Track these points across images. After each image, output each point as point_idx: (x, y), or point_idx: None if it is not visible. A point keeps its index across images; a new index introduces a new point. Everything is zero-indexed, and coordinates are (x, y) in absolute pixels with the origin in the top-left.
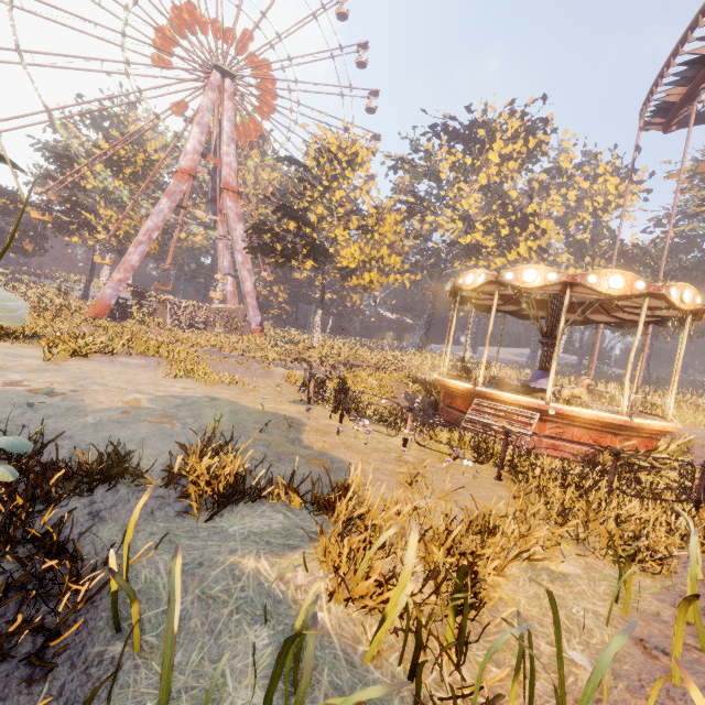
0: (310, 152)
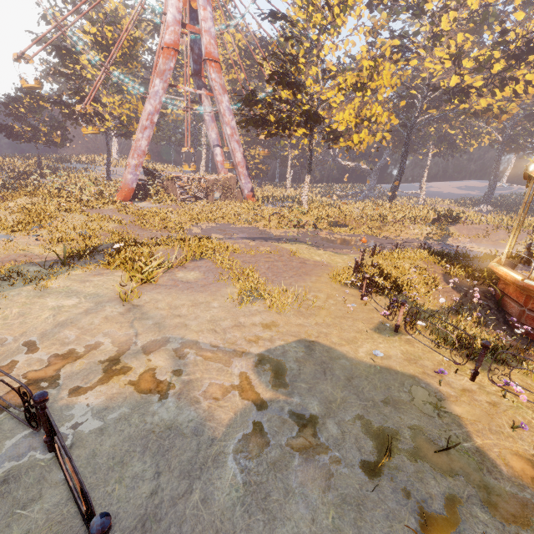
0: (296, 0)
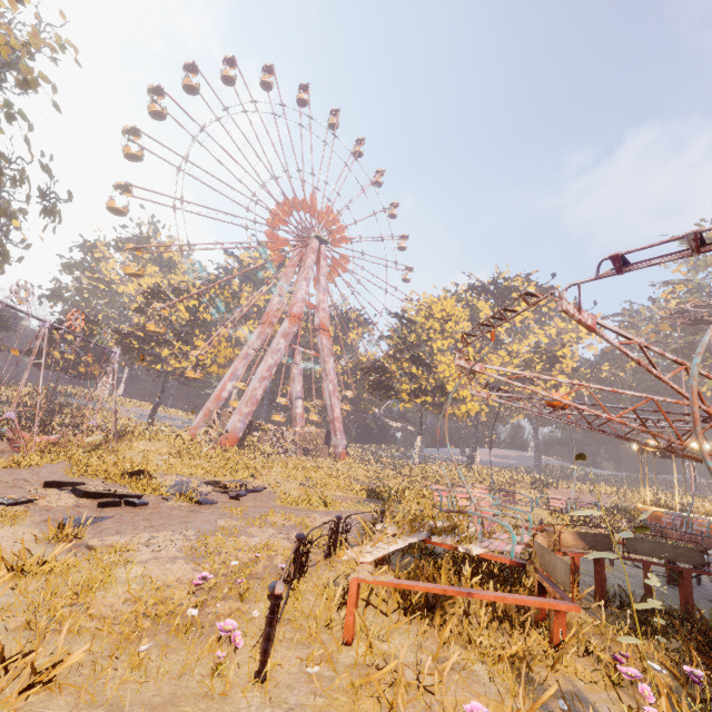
0: (420, 312)
